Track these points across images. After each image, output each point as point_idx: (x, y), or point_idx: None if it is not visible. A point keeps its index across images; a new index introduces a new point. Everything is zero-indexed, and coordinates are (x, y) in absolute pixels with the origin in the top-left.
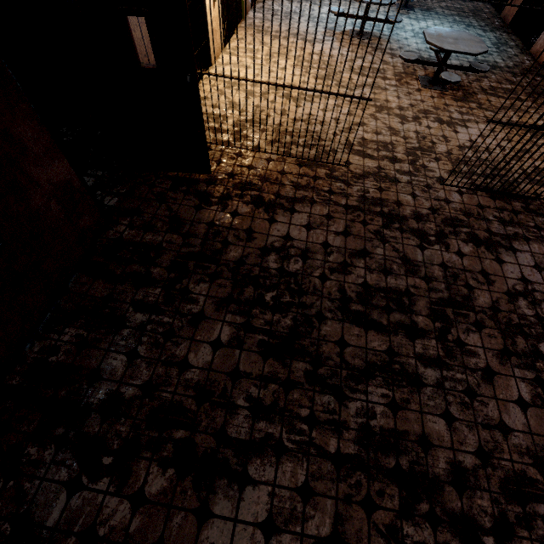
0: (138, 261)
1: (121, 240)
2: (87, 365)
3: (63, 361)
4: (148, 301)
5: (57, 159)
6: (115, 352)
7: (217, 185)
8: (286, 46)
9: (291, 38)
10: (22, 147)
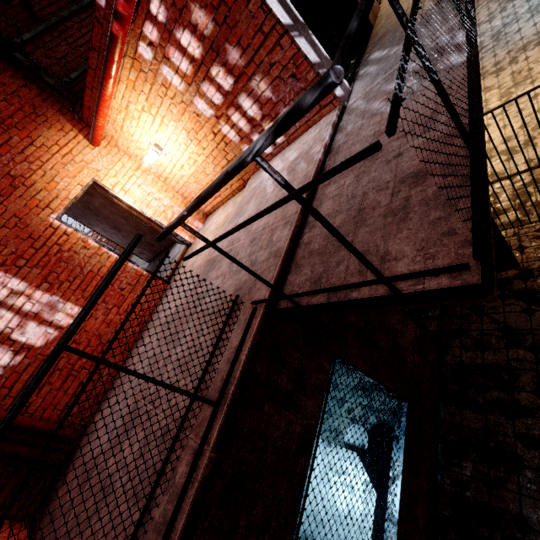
0: (493, 386)
1: (463, 364)
2: (505, 507)
3: (478, 499)
4: (534, 435)
5: (407, 324)
6: (529, 497)
7: (536, 277)
8: (519, 70)
9: (520, 56)
10: (395, 331)
